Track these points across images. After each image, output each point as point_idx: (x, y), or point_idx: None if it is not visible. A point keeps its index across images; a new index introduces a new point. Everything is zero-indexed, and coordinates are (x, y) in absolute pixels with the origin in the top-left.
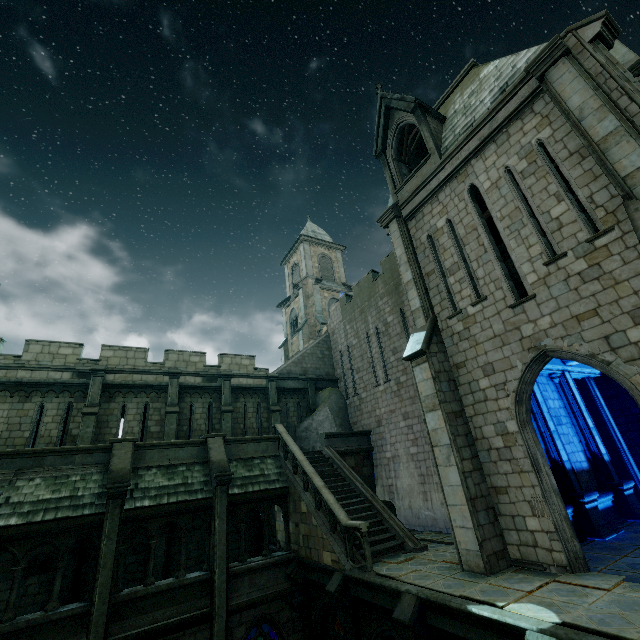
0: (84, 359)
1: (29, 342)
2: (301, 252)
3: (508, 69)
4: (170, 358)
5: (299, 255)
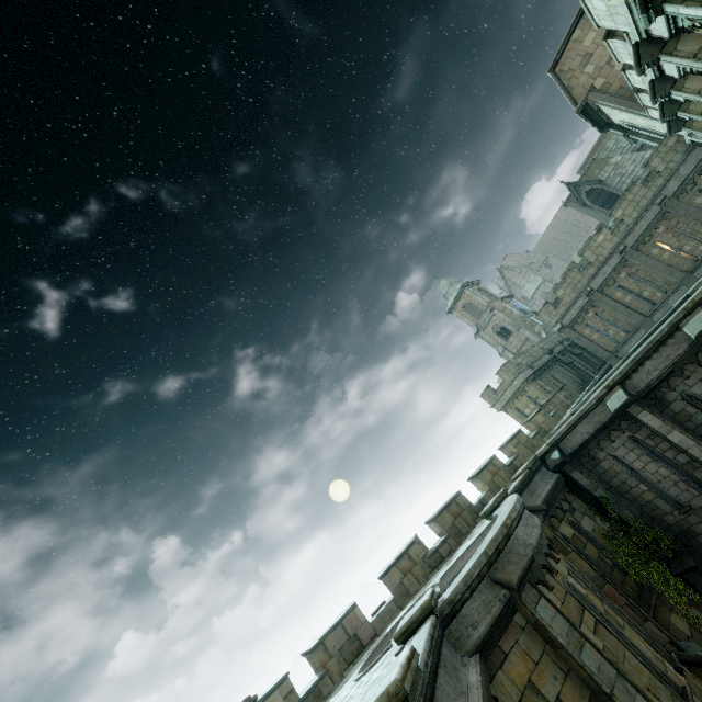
0: (542, 349)
1: (527, 350)
2: (469, 294)
3: (638, 158)
4: (551, 339)
5: (467, 297)
